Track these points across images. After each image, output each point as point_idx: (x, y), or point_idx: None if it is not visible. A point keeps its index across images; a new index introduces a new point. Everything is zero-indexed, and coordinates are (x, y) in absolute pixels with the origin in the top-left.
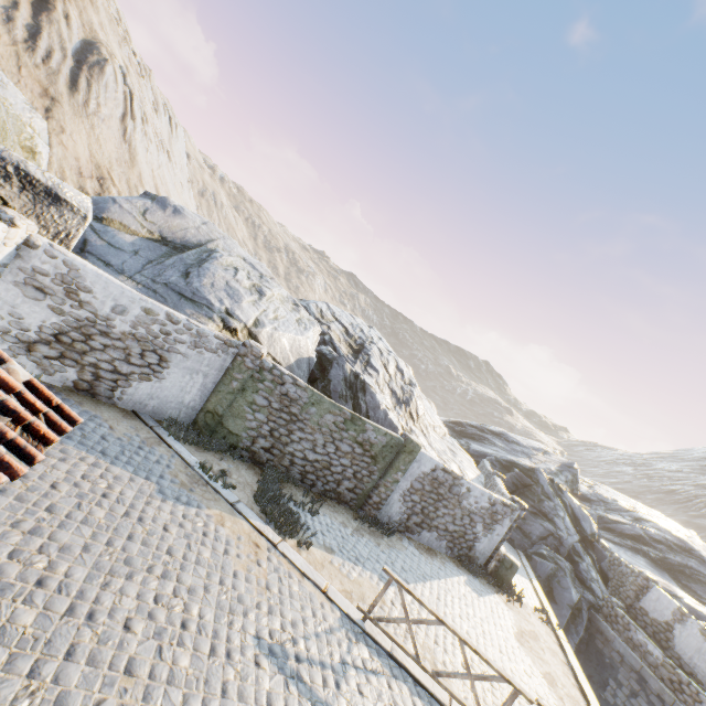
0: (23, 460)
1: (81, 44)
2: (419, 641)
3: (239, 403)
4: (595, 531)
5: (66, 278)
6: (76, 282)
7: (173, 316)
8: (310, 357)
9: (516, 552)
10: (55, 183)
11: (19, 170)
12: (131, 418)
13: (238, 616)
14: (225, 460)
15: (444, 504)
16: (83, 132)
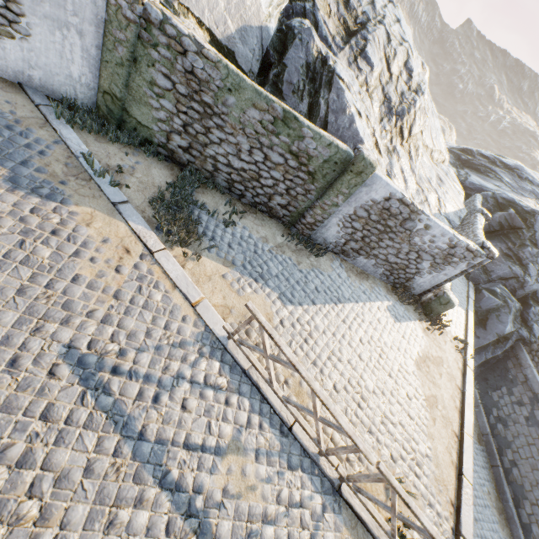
0: None
1: None
2: None
3: (137, 82)
4: None
5: None
6: None
7: None
8: (263, 28)
9: (467, 283)
10: None
11: None
12: (13, 92)
13: (53, 323)
14: (134, 156)
15: (390, 237)
16: None
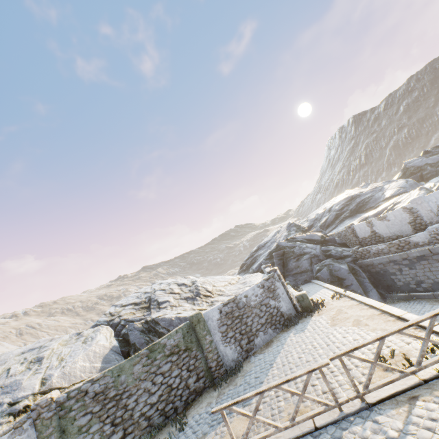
0: None
1: None
2: (282, 410)
3: None
4: (320, 235)
5: None
6: None
7: None
8: (112, 348)
9: (312, 282)
10: None
11: None
12: None
13: None
14: None
15: (246, 317)
16: None
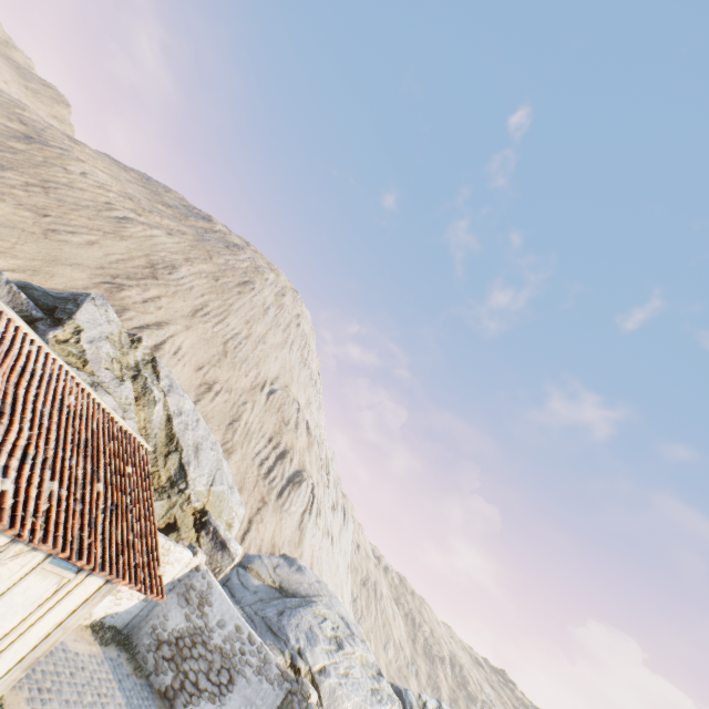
0: (144, 591)
1: (294, 472)
2: None
3: None
4: None
5: (204, 593)
6: (207, 597)
7: (253, 635)
8: None
9: None
10: (228, 537)
11: (215, 529)
12: None
13: None
14: None
15: None
16: (274, 522)
